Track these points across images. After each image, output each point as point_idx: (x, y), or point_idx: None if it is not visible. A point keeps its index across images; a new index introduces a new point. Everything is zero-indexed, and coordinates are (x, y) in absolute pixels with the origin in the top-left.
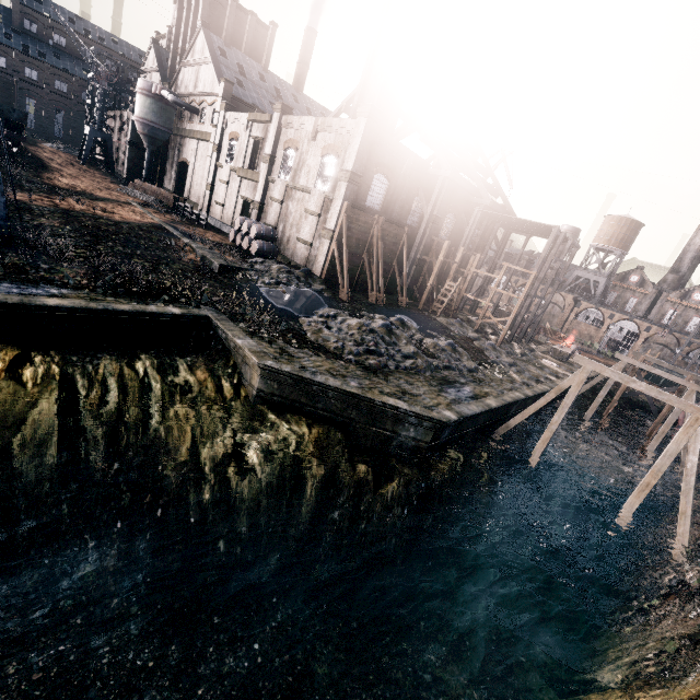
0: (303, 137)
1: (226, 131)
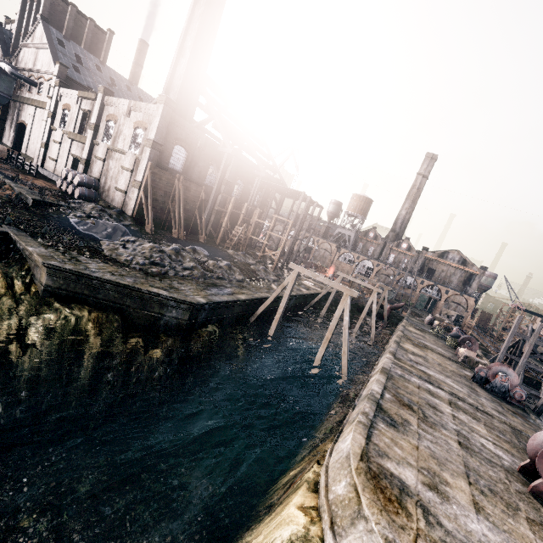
0: (121, 113)
1: (60, 103)
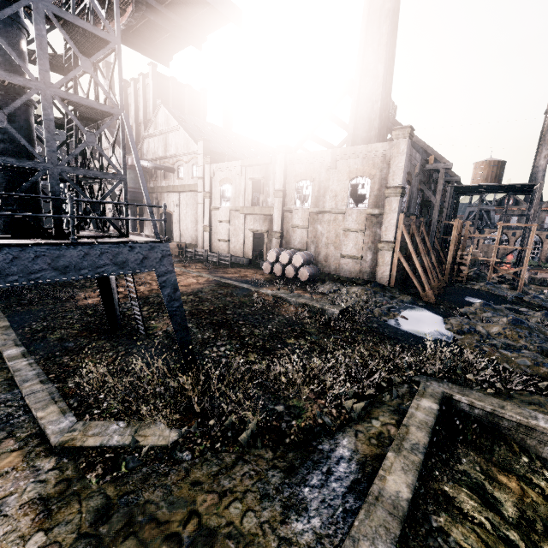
0: (318, 168)
1: (214, 180)
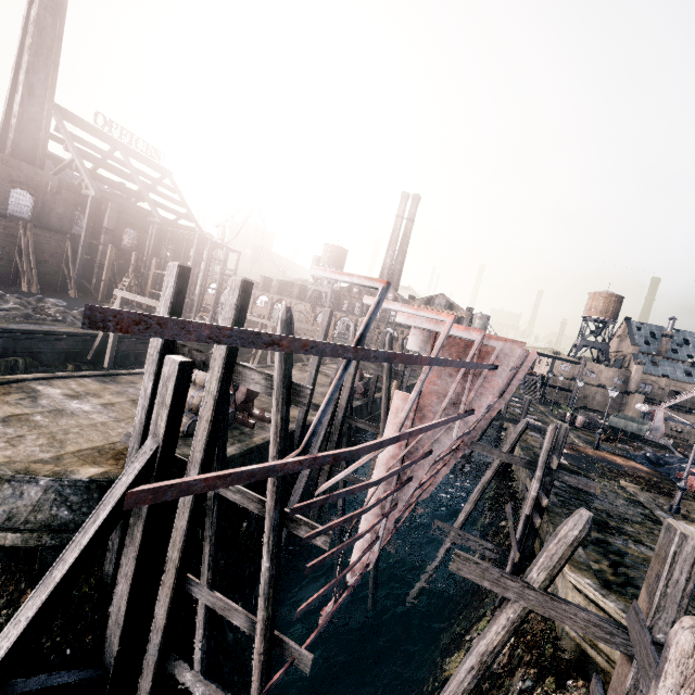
0: None
1: None
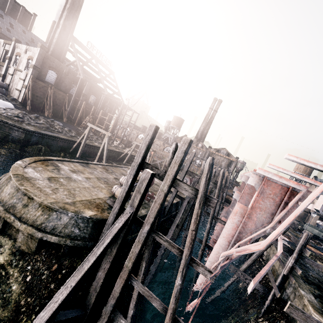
0: (22, 52)
1: None
